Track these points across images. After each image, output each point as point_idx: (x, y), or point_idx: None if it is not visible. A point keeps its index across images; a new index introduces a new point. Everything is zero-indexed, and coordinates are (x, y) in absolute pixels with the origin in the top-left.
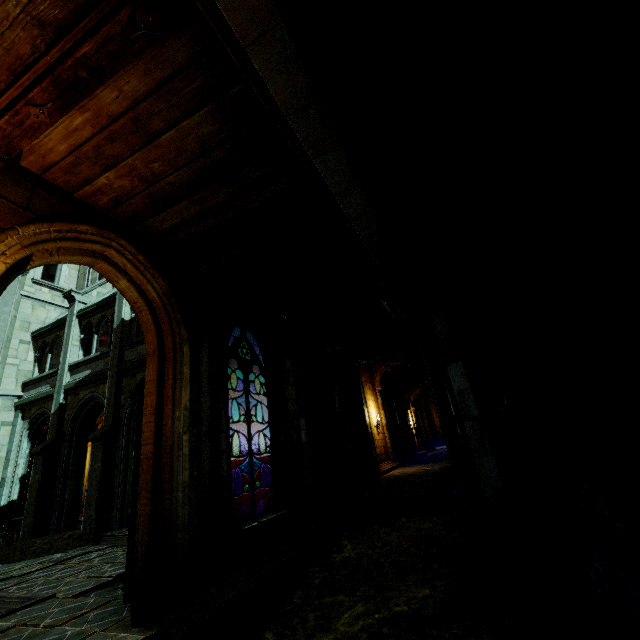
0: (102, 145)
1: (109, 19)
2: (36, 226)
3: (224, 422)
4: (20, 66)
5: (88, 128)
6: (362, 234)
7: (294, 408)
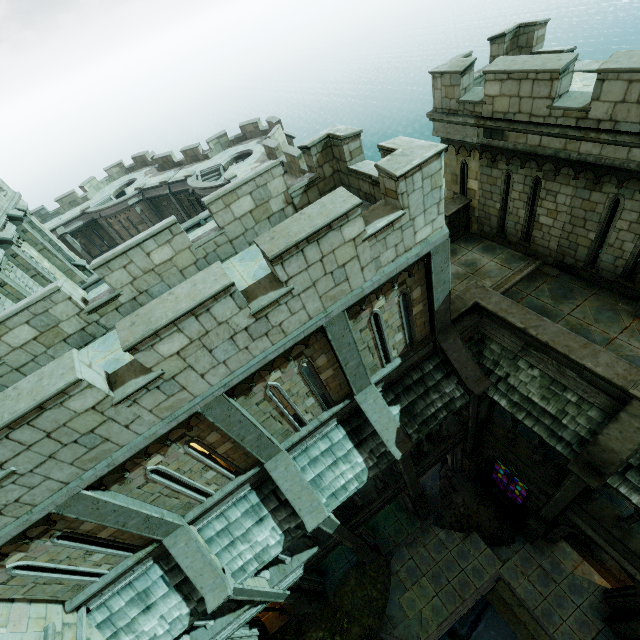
0: None
1: None
2: None
3: None
4: None
5: None
6: None
7: None
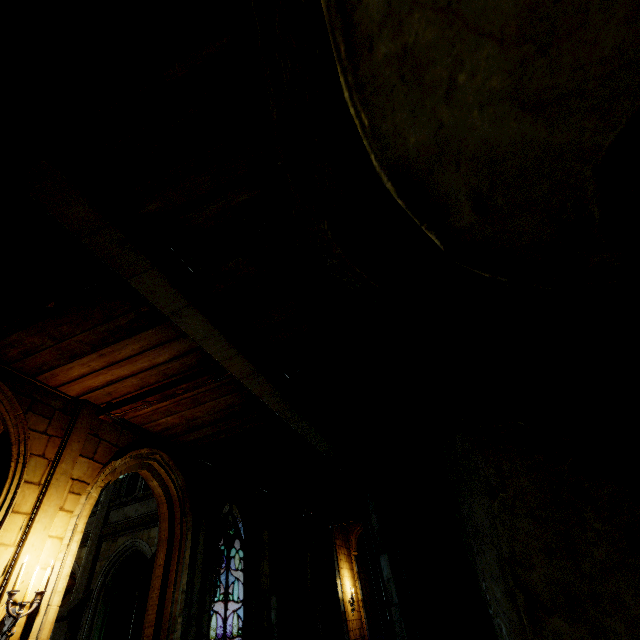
0: (171, 407)
1: (199, 377)
2: (121, 457)
3: (208, 603)
4: (146, 385)
5: (167, 402)
6: (322, 450)
7: (267, 584)
